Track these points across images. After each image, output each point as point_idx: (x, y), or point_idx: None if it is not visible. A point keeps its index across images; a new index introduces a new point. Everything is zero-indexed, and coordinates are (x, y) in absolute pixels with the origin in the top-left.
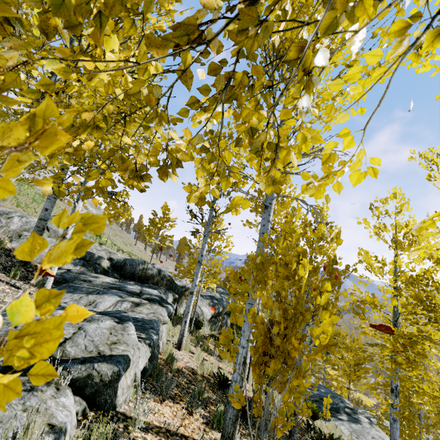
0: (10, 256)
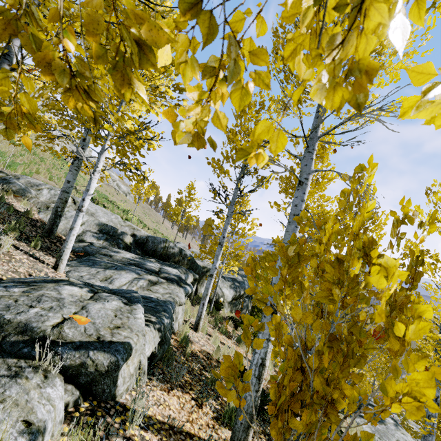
0: (36, 226)
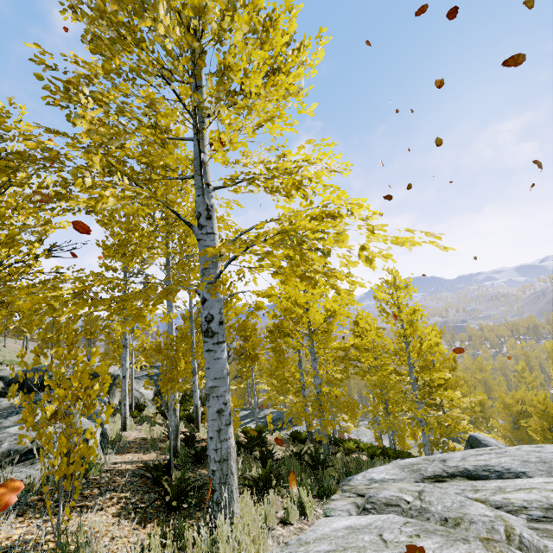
0: None
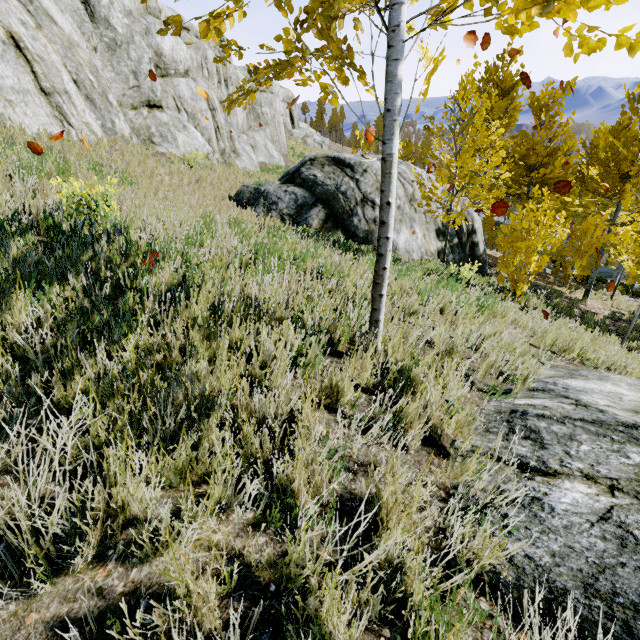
0: None
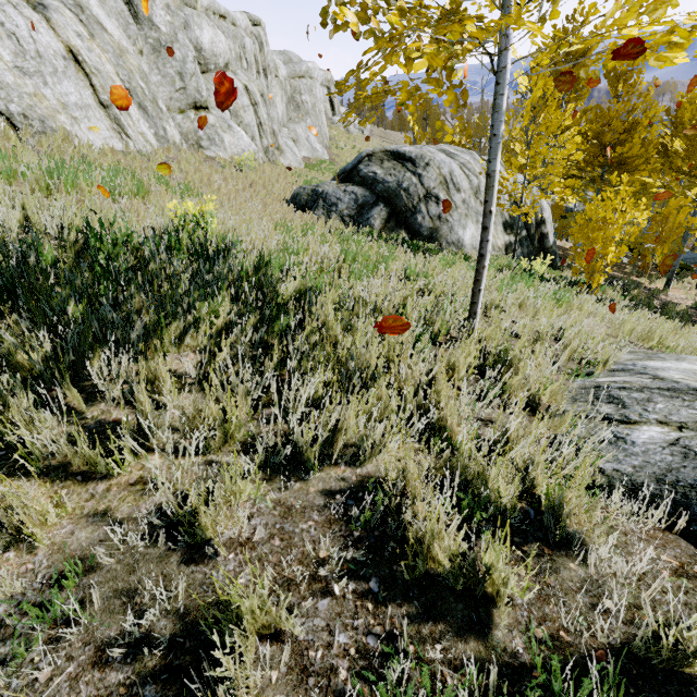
0: None
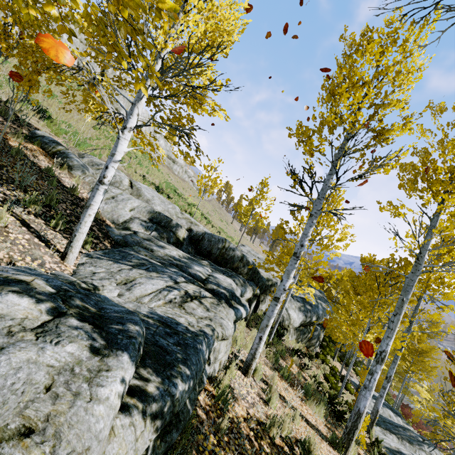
0: (78, 205)
